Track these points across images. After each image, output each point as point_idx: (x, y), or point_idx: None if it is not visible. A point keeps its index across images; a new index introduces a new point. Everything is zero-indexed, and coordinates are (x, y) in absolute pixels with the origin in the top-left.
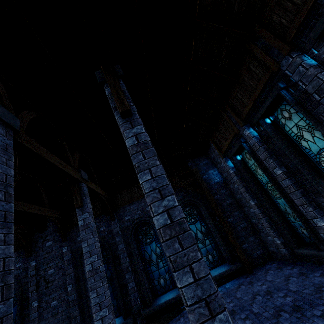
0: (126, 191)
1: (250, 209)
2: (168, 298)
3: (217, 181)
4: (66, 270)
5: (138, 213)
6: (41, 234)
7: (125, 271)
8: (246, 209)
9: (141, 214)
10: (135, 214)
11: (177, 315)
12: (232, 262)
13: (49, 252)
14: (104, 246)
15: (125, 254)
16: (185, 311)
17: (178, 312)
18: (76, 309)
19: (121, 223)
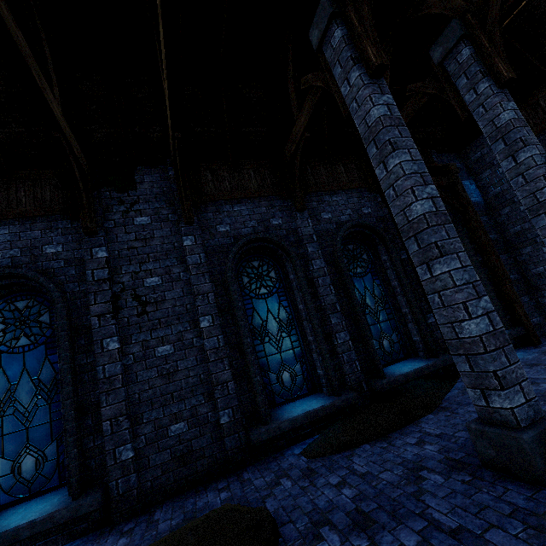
0: (322, 165)
1: (545, 247)
2: (416, 366)
3: (476, 202)
4: (195, 284)
5: (348, 213)
6: (119, 194)
7: (330, 309)
8: (529, 250)
9: (353, 216)
10: (343, 214)
11: (448, 390)
12: (509, 326)
13: (146, 240)
14: (270, 260)
15: (328, 279)
16: (458, 386)
17: (446, 387)
18: (224, 367)
19: (315, 222)
